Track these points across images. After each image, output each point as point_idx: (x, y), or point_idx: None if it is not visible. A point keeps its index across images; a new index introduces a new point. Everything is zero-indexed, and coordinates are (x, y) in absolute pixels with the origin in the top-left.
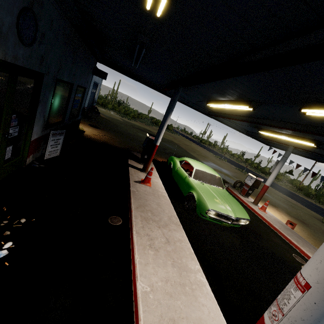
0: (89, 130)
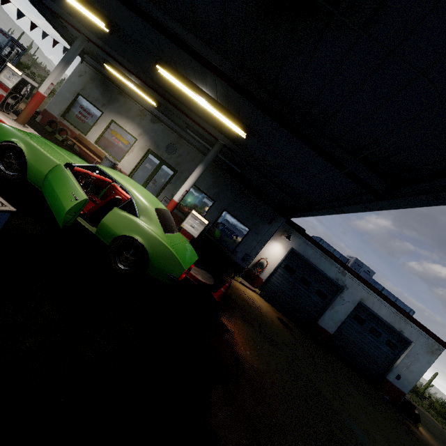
0: (251, 295)
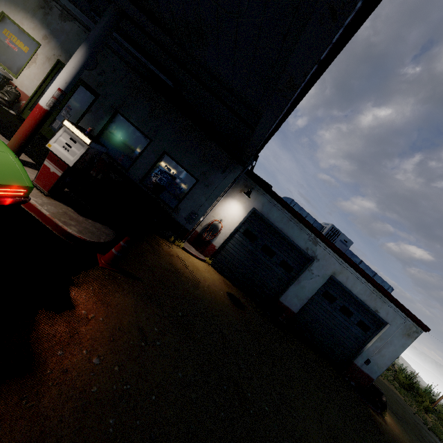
0: (195, 264)
